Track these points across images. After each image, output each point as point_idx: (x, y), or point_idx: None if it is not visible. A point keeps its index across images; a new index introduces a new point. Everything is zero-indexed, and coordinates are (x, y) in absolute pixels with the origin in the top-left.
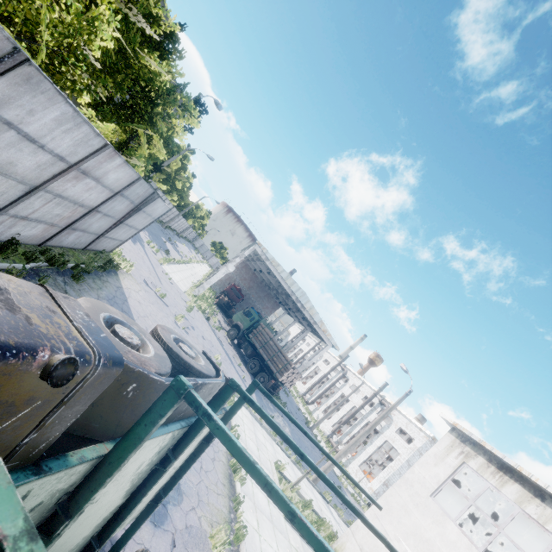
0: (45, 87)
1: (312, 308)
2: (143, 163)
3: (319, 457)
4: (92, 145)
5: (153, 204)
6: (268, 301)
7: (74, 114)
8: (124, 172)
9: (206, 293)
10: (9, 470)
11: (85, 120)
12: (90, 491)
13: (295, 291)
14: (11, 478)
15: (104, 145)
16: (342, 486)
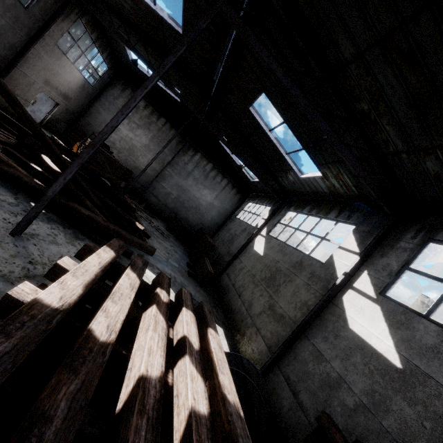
0: None
1: None
2: None
3: None
4: None
5: None
6: None
7: None
8: None
9: None
10: None
11: None
12: None
13: None
14: None
15: None
16: None
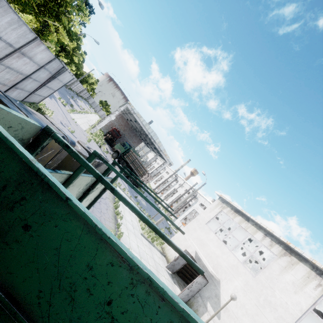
0: (2, 4)
1: (160, 142)
2: (53, 45)
3: (160, 216)
4: (28, 37)
5: (63, 75)
6: (135, 138)
7: (18, 19)
8: (46, 54)
9: (98, 132)
10: (47, 168)
11: (24, 23)
12: (67, 184)
13: (150, 133)
14: (49, 170)
15: (35, 38)
16: (171, 228)
